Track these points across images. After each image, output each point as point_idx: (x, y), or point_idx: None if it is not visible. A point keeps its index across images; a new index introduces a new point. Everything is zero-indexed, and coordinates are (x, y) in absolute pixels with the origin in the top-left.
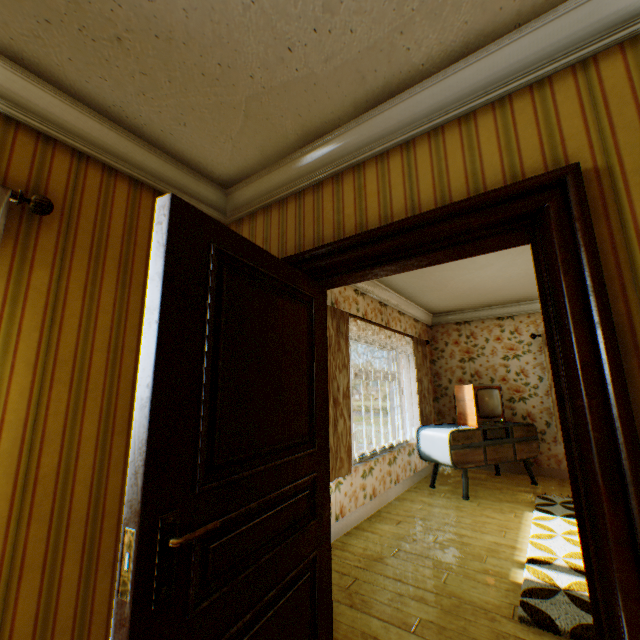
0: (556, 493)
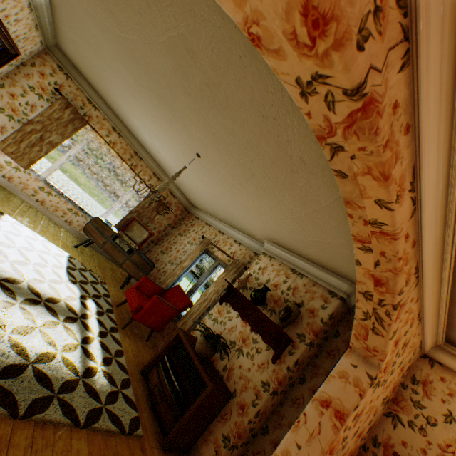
0: (111, 286)
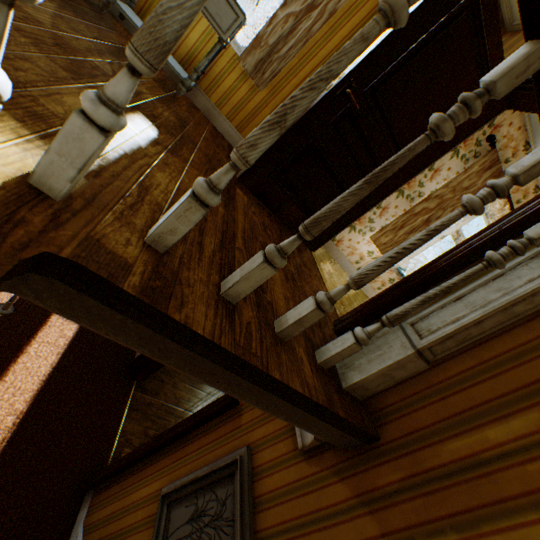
0: None
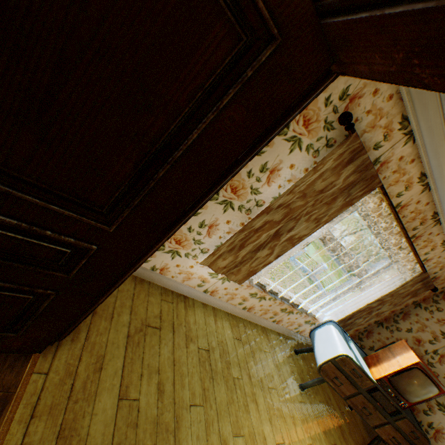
0: None
